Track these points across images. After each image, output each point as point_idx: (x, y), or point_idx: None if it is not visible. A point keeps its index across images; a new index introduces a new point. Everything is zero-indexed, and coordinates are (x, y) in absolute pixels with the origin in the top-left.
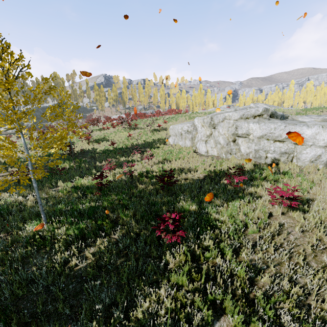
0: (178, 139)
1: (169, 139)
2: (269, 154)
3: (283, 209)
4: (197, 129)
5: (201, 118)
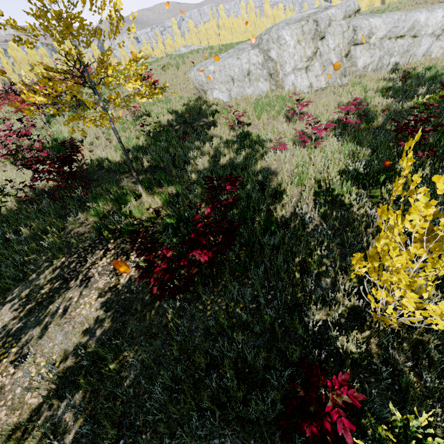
0: (241, 86)
1: (217, 94)
2: (393, 58)
3: None
4: (283, 53)
5: (296, 27)
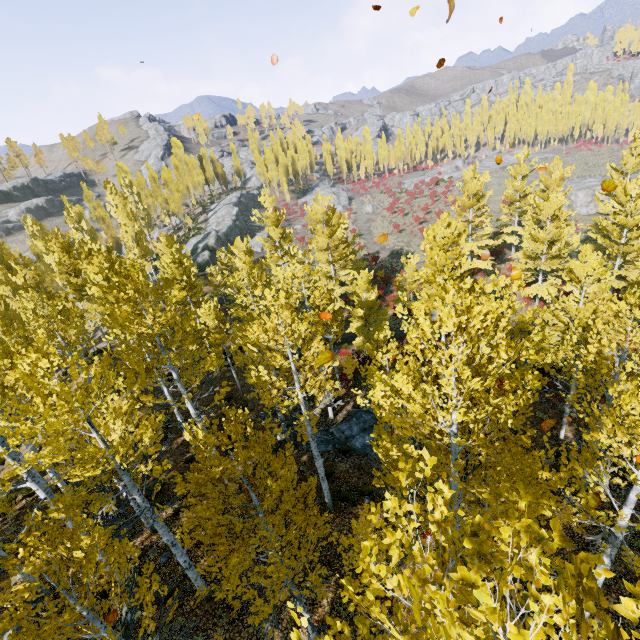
0: None
1: None
2: None
3: None
4: (576, 199)
5: (584, 192)
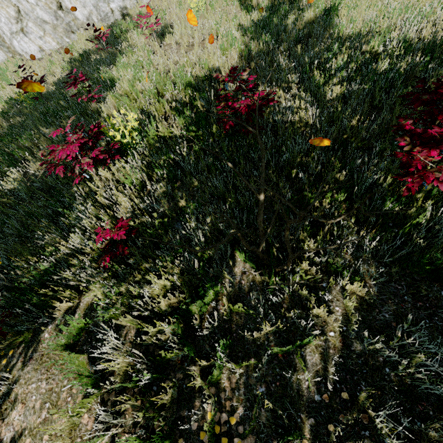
0: None
1: None
2: (111, 4)
3: (158, 42)
4: None
5: None
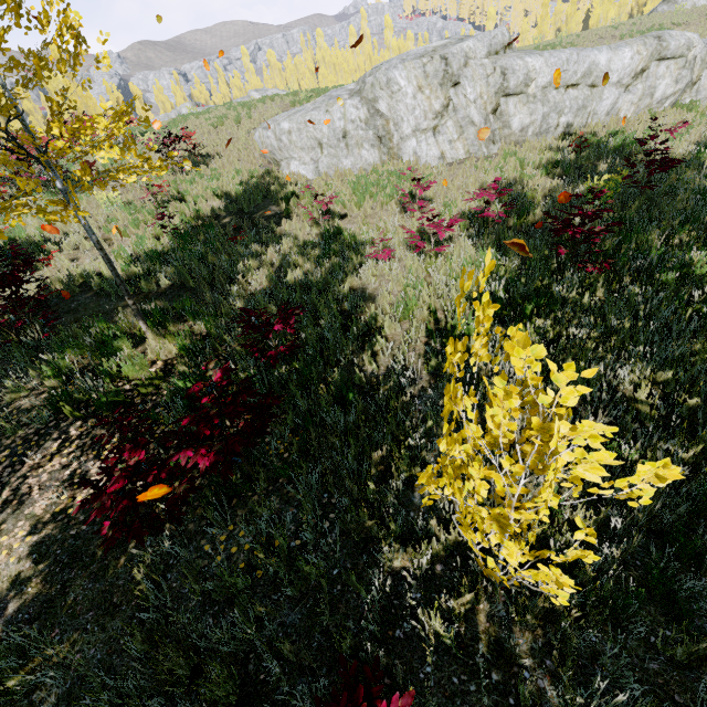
0: (335, 155)
1: (296, 167)
2: (563, 116)
3: None
4: (397, 105)
5: (415, 65)
